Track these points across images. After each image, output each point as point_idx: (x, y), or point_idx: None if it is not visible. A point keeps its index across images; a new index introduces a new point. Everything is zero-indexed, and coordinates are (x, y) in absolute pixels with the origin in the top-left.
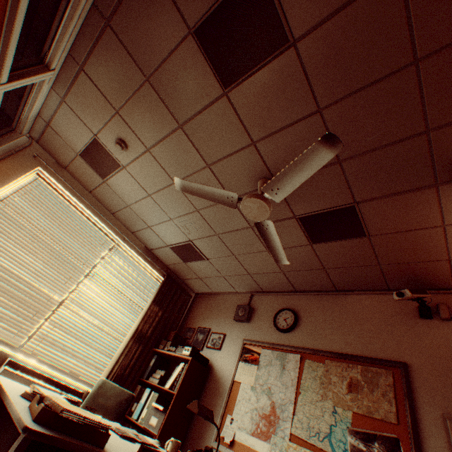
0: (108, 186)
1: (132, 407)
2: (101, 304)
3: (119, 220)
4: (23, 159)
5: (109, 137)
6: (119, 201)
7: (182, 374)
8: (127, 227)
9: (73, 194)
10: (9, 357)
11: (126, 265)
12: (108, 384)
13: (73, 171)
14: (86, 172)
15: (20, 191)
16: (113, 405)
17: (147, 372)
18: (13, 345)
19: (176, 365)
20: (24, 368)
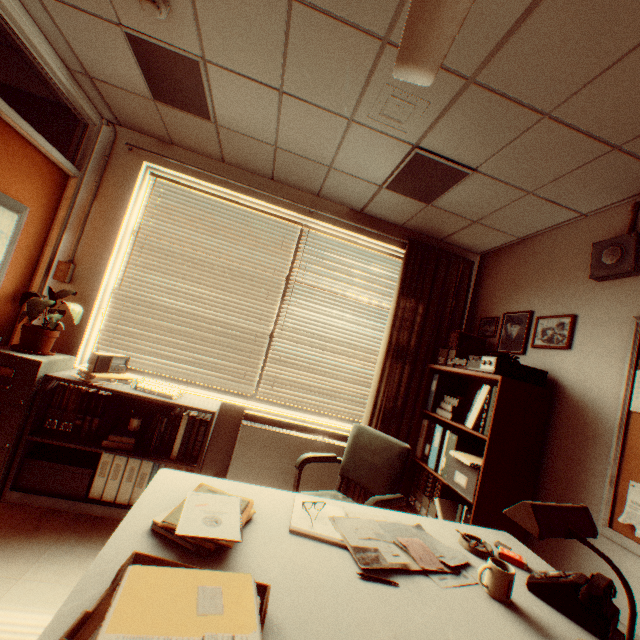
0: (226, 131)
1: (423, 450)
2: (323, 322)
3: (286, 187)
4: (121, 162)
5: (129, 3)
6: (258, 150)
7: (490, 407)
8: (304, 192)
9: (204, 179)
10: (245, 409)
11: (334, 253)
12: (365, 433)
13: (181, 142)
14: (189, 129)
15: (149, 210)
16: (380, 463)
17: (429, 401)
18: (247, 395)
19: (479, 385)
20: (264, 419)
